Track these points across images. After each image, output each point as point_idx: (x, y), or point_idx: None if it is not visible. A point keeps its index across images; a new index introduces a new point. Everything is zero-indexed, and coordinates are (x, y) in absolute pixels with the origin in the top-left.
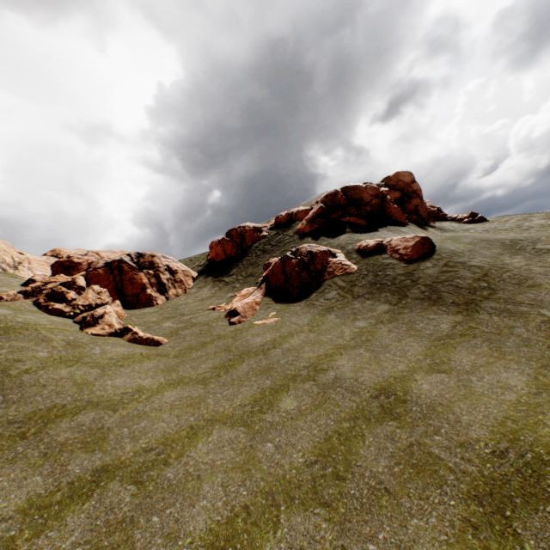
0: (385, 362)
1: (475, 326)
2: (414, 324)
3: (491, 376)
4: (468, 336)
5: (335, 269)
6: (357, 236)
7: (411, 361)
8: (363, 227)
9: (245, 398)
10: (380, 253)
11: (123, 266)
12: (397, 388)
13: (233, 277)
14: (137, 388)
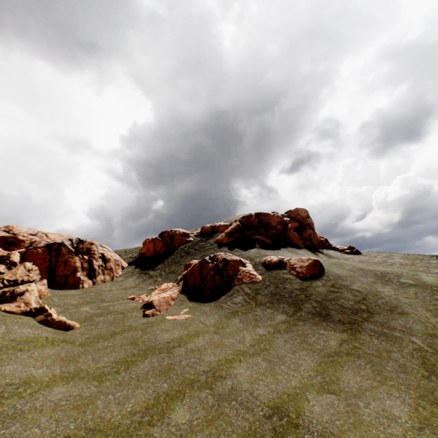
0: (280, 374)
1: (359, 345)
2: (307, 337)
3: (376, 403)
4: (353, 355)
5: (244, 276)
6: (263, 252)
7: (303, 376)
8: (269, 245)
9: (137, 403)
10: (281, 268)
11: (62, 249)
12: (290, 407)
13: (157, 271)
14: (25, 379)
